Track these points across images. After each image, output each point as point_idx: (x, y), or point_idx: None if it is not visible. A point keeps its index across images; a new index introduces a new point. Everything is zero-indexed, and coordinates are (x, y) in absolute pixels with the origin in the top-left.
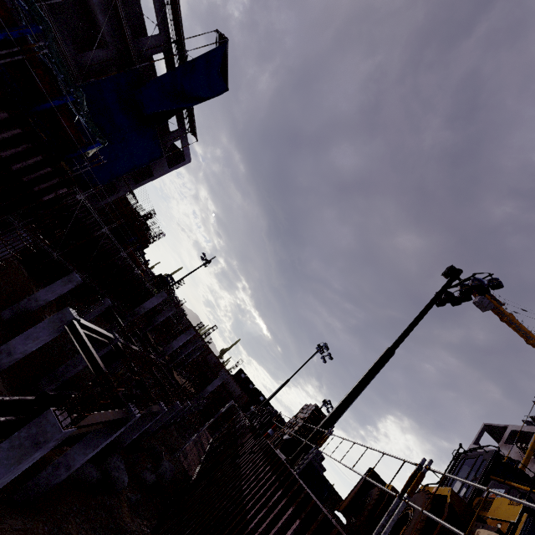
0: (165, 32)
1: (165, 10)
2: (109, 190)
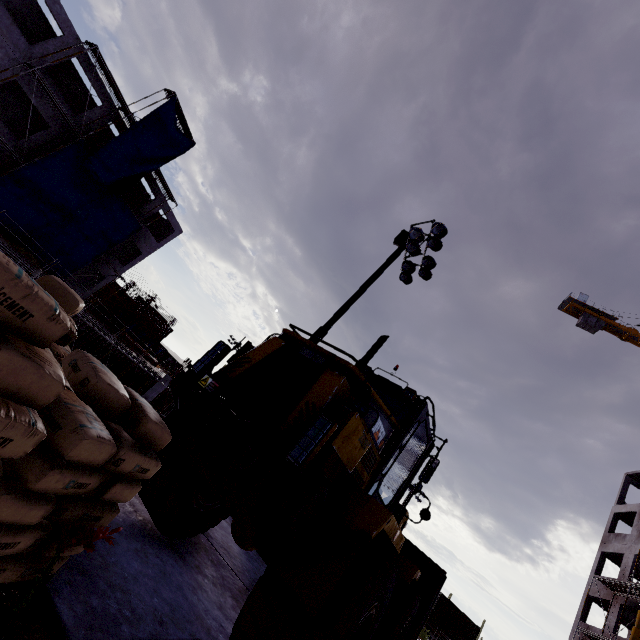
0: (107, 101)
1: (101, 80)
2: (97, 278)
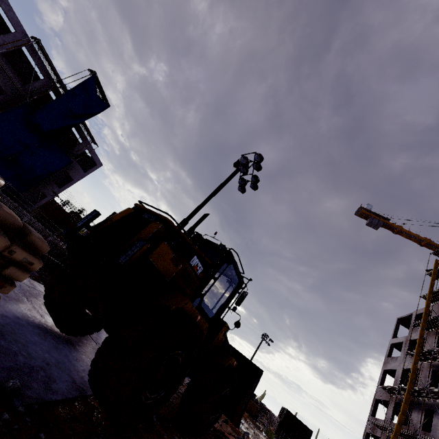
0: (47, 76)
1: (42, 62)
2: (40, 197)
